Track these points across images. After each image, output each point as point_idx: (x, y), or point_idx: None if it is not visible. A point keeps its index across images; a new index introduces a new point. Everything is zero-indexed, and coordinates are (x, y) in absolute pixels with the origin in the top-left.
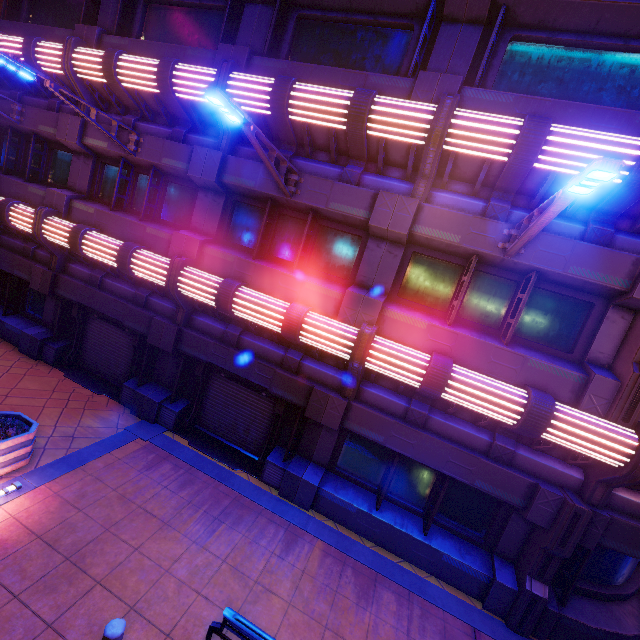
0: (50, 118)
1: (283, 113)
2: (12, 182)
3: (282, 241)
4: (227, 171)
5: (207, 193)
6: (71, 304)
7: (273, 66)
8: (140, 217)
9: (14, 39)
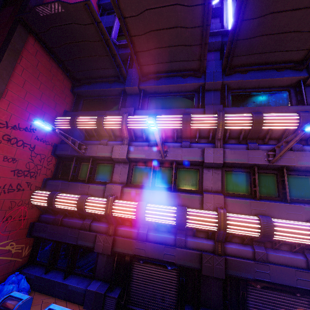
0: (105, 148)
1: (260, 126)
2: (78, 185)
3: (261, 186)
4: (226, 157)
5: (209, 169)
6: (119, 257)
7: (236, 110)
8: (172, 189)
9: (89, 117)
